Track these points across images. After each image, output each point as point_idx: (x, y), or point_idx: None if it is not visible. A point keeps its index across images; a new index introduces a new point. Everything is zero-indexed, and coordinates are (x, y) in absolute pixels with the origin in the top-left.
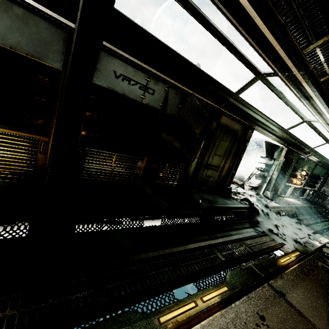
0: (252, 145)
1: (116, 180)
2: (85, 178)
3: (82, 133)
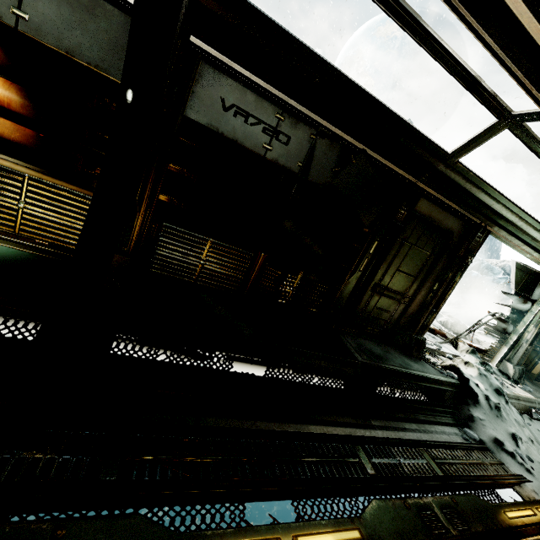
0: (493, 271)
1: (208, 285)
2: (157, 271)
3: (160, 197)
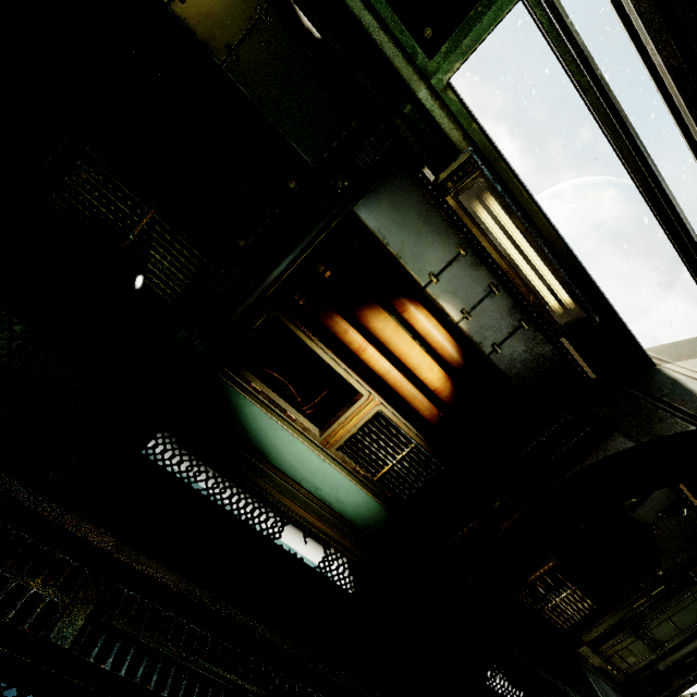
0: None
1: None
2: None
3: None
